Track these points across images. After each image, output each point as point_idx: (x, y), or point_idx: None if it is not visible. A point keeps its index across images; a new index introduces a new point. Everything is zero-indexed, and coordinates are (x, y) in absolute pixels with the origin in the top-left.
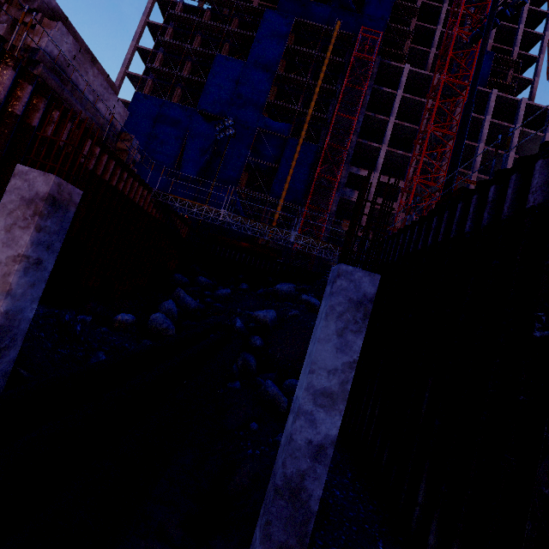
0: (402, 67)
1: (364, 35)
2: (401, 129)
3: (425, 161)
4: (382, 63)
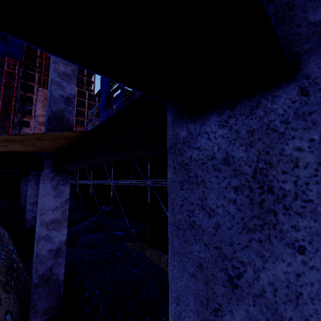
0: (35, 74)
1: (8, 61)
2: None
3: None
4: (24, 70)
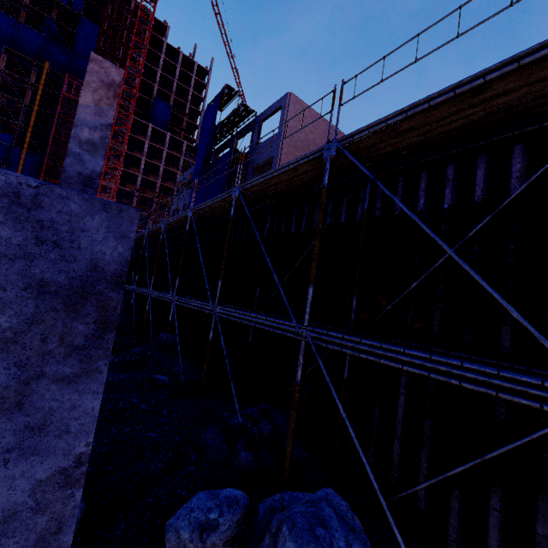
0: None
1: (70, 80)
2: (112, 147)
3: (128, 172)
4: None
